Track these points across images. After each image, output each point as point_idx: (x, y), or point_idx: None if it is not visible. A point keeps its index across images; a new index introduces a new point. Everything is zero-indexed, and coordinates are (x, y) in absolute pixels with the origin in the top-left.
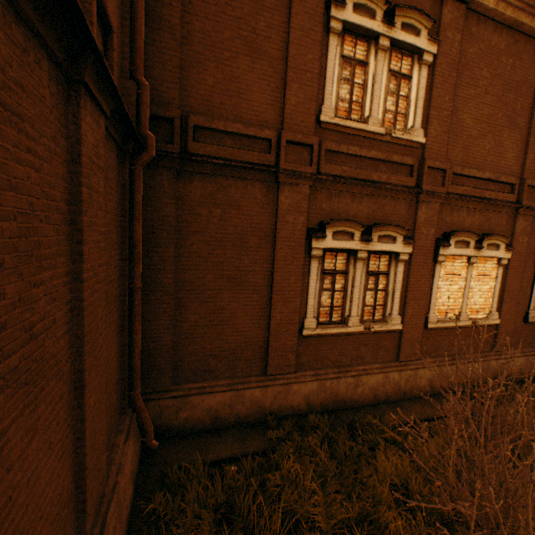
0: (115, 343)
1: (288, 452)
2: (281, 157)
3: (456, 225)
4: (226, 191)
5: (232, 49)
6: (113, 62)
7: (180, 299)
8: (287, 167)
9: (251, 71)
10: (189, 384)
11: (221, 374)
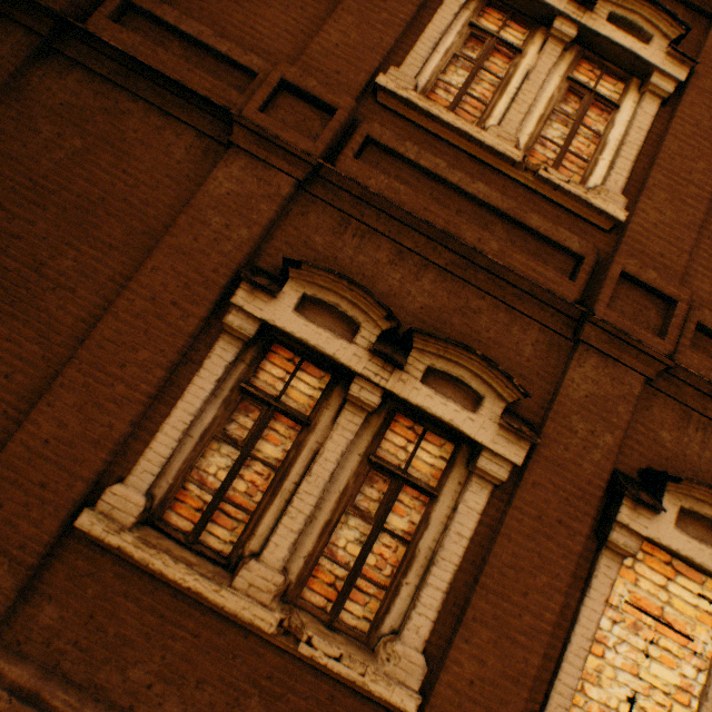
0: None
1: None
2: (254, 98)
3: (696, 467)
4: (120, 118)
5: None
6: None
7: None
8: (259, 119)
9: None
10: None
11: None
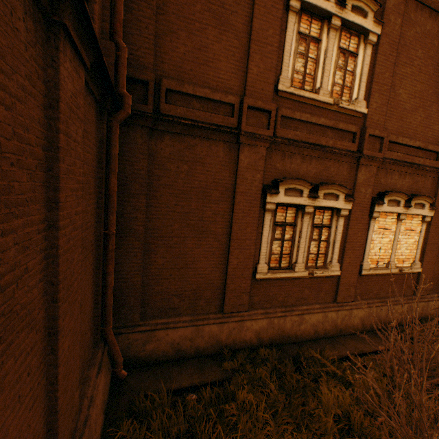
0: (90, 285)
1: (243, 384)
2: (242, 120)
3: (389, 186)
4: (193, 149)
5: (202, 21)
6: (94, 14)
7: (149, 245)
8: (248, 130)
9: (218, 42)
10: (155, 319)
11: (183, 311)
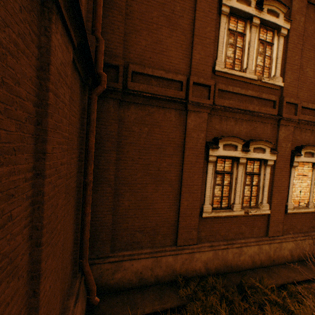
0: (71, 224)
1: (198, 311)
2: (189, 93)
3: (304, 141)
4: (152, 115)
5: (158, 23)
6: (81, 5)
7: (118, 190)
8: (193, 100)
9: (170, 37)
10: (122, 252)
11: (144, 244)
